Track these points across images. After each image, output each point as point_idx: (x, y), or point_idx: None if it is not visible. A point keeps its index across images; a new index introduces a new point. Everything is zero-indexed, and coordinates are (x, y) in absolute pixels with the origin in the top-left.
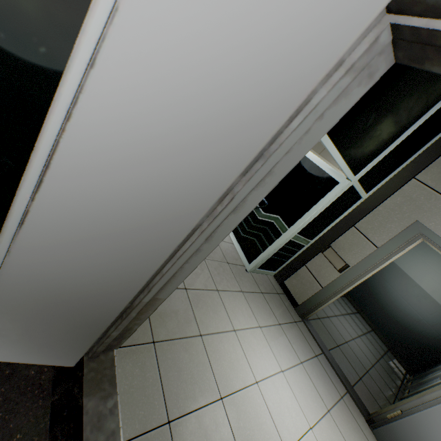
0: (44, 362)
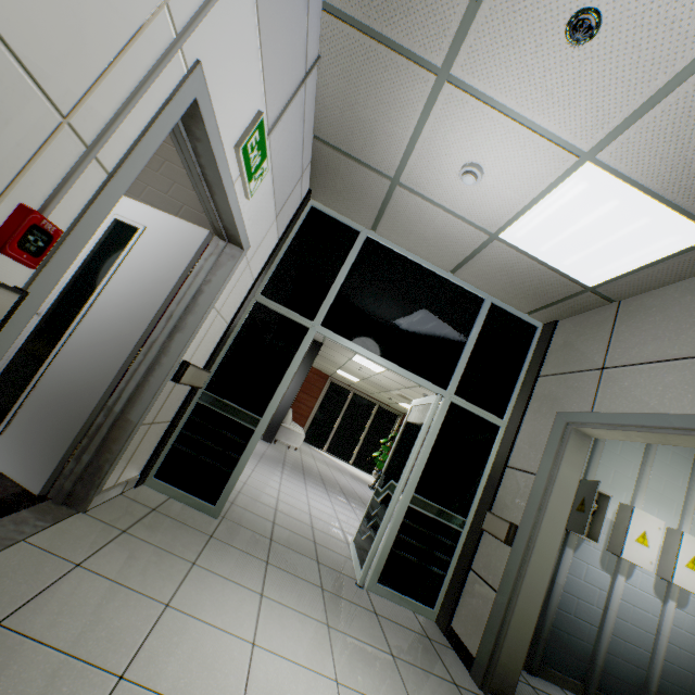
0: (23, 479)
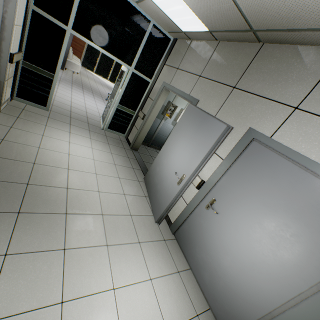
0: None
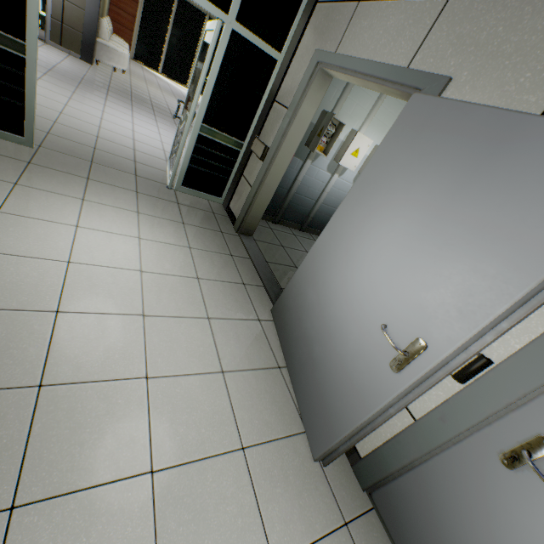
0: None
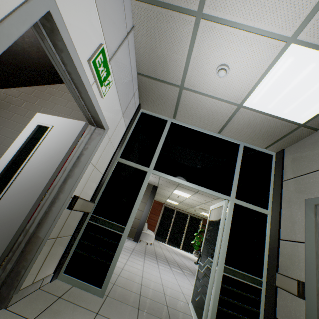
0: None
